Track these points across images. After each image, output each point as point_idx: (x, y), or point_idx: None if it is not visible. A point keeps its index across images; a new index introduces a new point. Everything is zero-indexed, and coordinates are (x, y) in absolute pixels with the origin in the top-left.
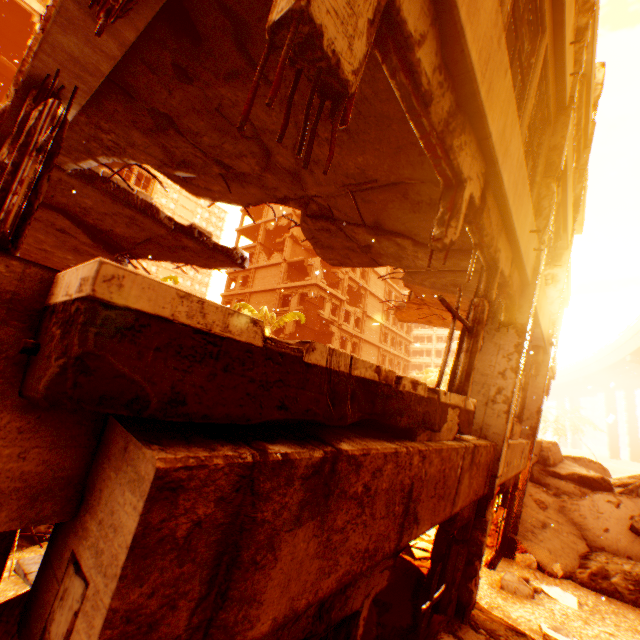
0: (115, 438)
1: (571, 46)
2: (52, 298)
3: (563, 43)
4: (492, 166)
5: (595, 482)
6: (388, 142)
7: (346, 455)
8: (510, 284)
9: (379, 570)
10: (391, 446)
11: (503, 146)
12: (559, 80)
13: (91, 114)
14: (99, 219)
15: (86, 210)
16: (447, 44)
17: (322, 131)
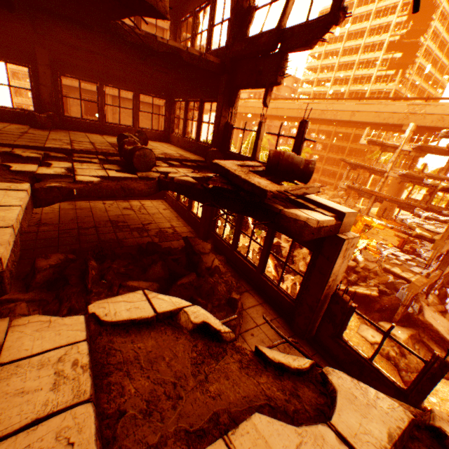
0: None
1: None
2: None
3: None
4: None
5: None
6: None
7: None
8: None
9: None
10: None
11: None
12: None
13: None
14: None
15: None
16: None
17: None
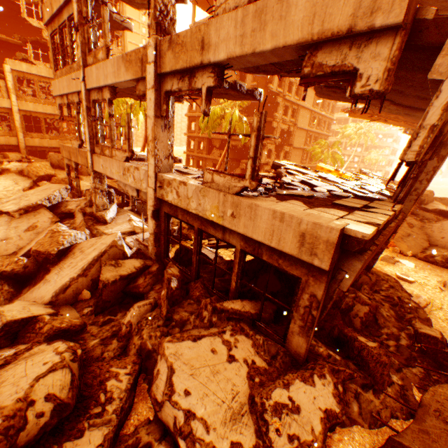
0: (347, 251)
1: None
2: (346, 233)
3: None
4: None
5: (447, 214)
6: (406, 84)
7: (377, 245)
8: (445, 140)
9: None
10: (382, 237)
11: None
12: None
13: None
14: None
15: None
16: None
17: None
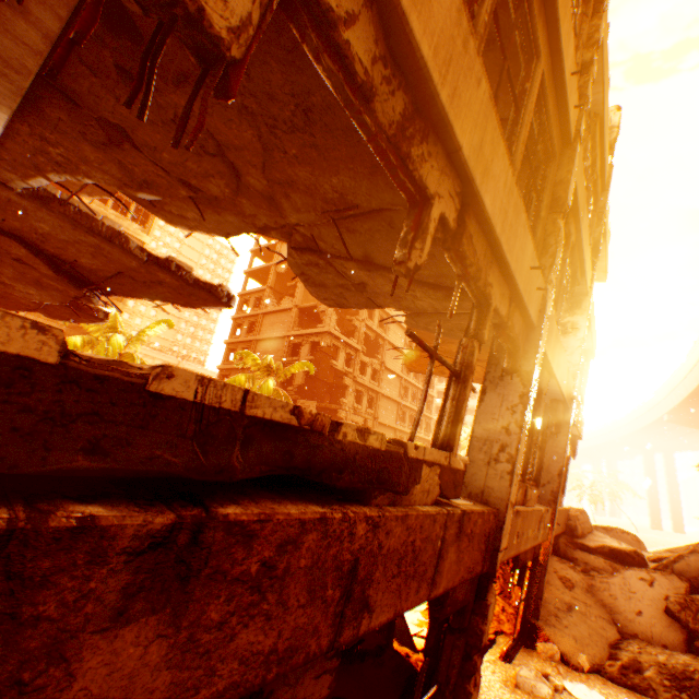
0: None
1: (573, 78)
2: None
3: (562, 72)
4: (469, 185)
5: (627, 556)
6: (362, 160)
7: (224, 521)
8: (510, 325)
9: (314, 675)
10: (317, 510)
11: (482, 164)
12: (562, 111)
13: (33, 123)
14: (60, 247)
15: (44, 237)
16: (392, 34)
17: (289, 146)
